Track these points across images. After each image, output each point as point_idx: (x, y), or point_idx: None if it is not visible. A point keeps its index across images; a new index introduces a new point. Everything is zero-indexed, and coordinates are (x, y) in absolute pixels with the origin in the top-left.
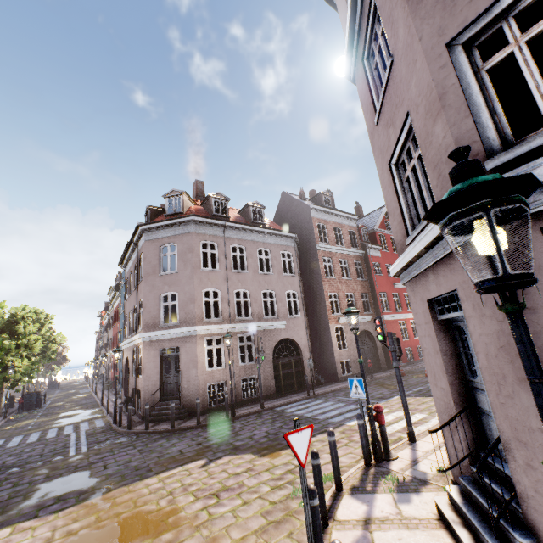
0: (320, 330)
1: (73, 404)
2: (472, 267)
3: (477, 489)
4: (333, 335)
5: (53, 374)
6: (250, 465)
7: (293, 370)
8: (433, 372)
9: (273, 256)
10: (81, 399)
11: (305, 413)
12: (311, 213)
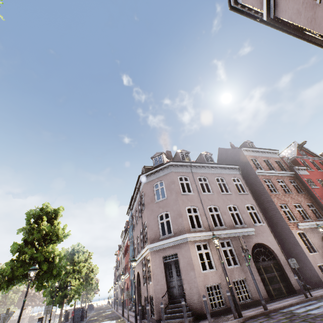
0: (283, 237)
1: (103, 317)
2: None
3: None
4: (299, 239)
5: (90, 299)
6: None
7: (275, 273)
8: None
9: (227, 181)
10: (108, 314)
11: (322, 312)
12: (244, 153)
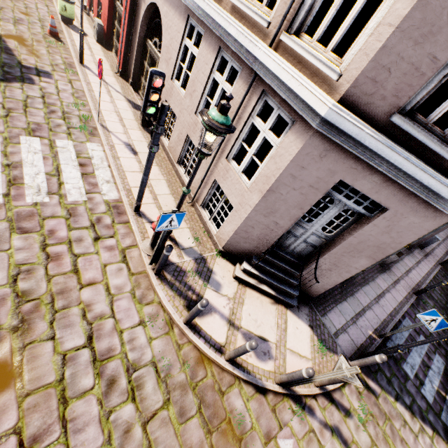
0: None
1: None
2: (419, 217)
3: (267, 265)
4: None
5: None
6: (9, 442)
7: None
8: (272, 210)
9: None
10: None
11: None
12: None
